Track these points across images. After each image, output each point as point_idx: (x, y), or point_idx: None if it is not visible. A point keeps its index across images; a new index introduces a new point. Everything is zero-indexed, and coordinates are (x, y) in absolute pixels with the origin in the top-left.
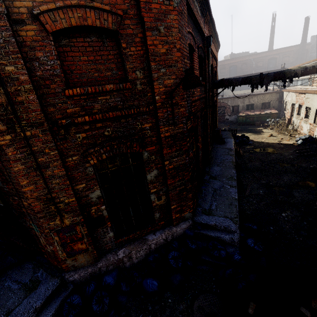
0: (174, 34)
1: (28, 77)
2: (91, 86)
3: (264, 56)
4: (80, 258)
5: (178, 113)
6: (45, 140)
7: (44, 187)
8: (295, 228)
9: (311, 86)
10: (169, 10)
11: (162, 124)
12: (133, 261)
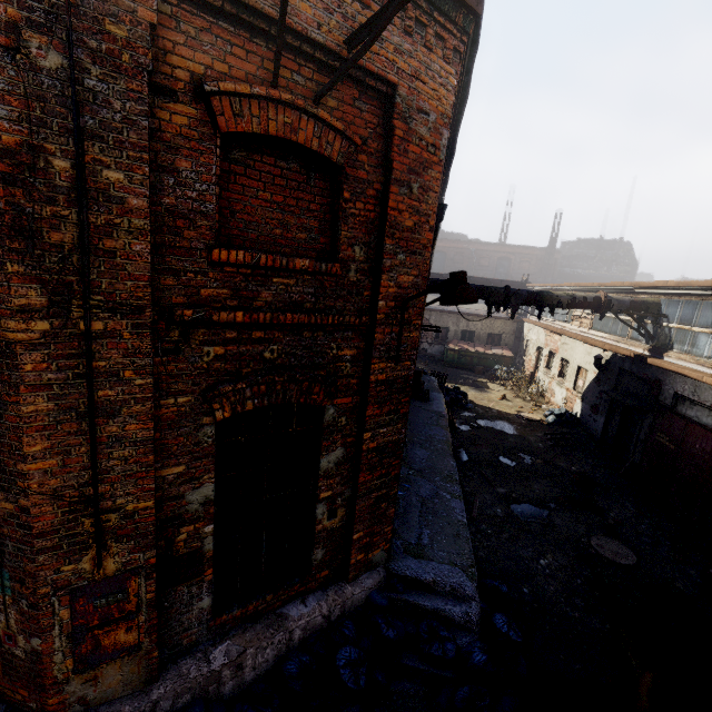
0: (430, 202)
1: (149, 204)
2: (268, 253)
3: (492, 250)
4: (111, 673)
5: (407, 340)
6: (134, 349)
7: (86, 467)
8: (565, 591)
9: (570, 324)
10: (432, 161)
11: (377, 355)
12: (245, 678)
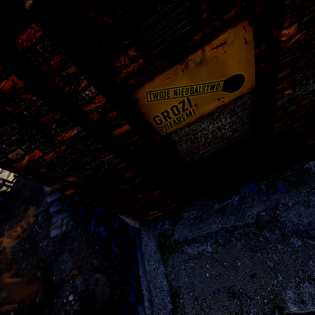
0: None
1: None
2: None
3: None
4: None
5: None
6: None
7: None
8: None
9: None
10: None
11: None
12: None
